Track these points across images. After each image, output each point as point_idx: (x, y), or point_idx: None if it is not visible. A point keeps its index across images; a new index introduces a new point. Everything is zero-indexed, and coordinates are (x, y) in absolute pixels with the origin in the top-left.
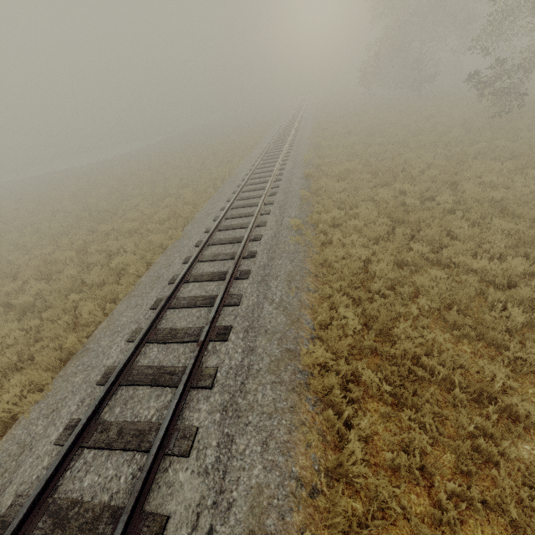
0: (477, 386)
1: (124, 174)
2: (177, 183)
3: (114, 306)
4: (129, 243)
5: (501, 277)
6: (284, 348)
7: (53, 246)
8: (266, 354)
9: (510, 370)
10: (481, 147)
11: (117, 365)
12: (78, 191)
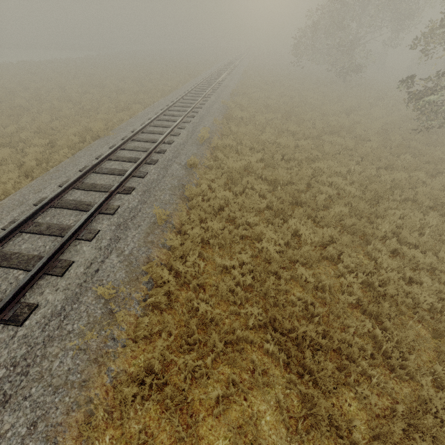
0: None
1: (1, 89)
2: (41, 124)
3: None
4: None
5: None
6: None
7: None
8: None
9: None
10: (400, 178)
11: None
12: None
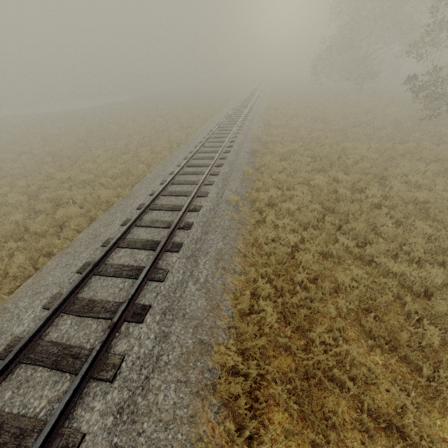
0: (387, 417)
1: (94, 125)
2: (138, 141)
3: (47, 260)
4: (79, 195)
5: (418, 284)
6: (198, 338)
7: (9, 187)
8: (178, 343)
9: (419, 393)
10: (409, 146)
11: (25, 336)
12: (49, 135)
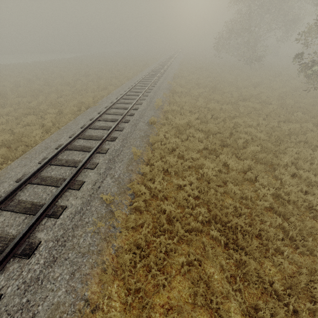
0: None
1: (24, 79)
2: (52, 100)
3: None
4: None
5: None
6: None
7: None
8: None
9: None
10: (294, 127)
11: None
12: None
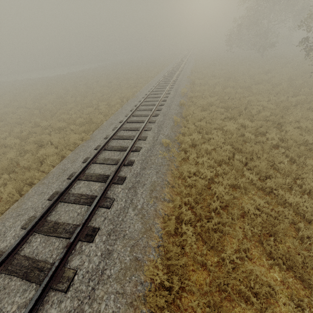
0: None
1: (69, 86)
2: (99, 97)
3: (29, 189)
4: (55, 138)
5: (310, 213)
6: (134, 256)
7: (8, 132)
8: (119, 259)
9: (312, 308)
10: (300, 99)
11: (6, 250)
12: (38, 94)
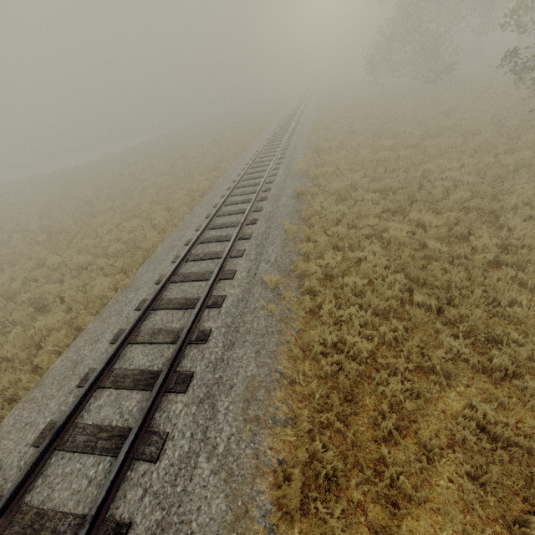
0: None
1: (103, 180)
2: (152, 196)
3: (7, 412)
4: (69, 290)
5: None
6: None
7: None
8: None
9: None
10: (523, 156)
11: None
12: (51, 201)
